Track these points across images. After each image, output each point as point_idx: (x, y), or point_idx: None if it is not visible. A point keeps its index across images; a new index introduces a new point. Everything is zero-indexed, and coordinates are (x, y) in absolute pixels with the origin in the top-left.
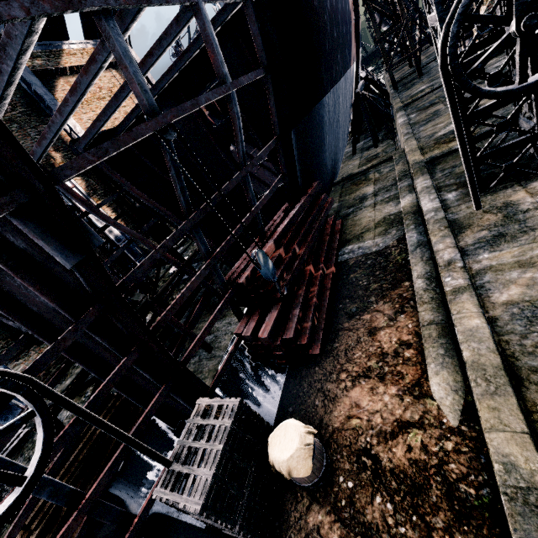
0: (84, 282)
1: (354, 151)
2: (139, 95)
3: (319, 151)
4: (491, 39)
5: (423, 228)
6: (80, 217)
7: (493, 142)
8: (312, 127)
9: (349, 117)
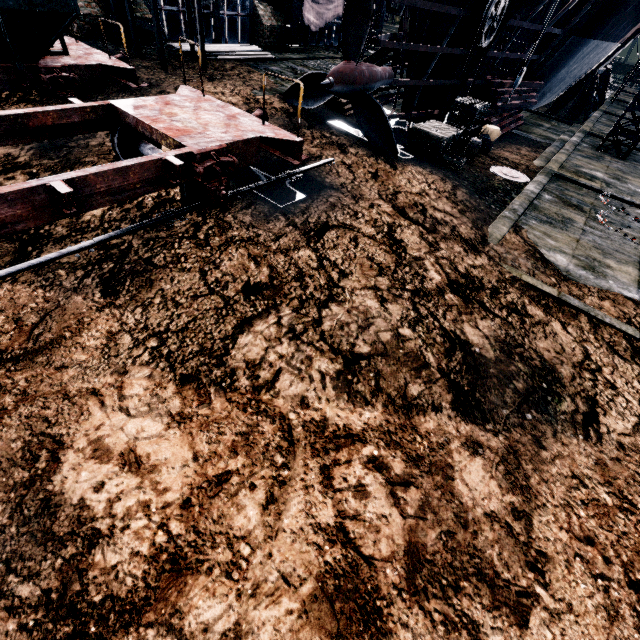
0: (507, 5)
1: None
2: None
3: (556, 71)
4: None
5: (563, 145)
6: None
7: (621, 147)
8: (573, 49)
9: (573, 81)
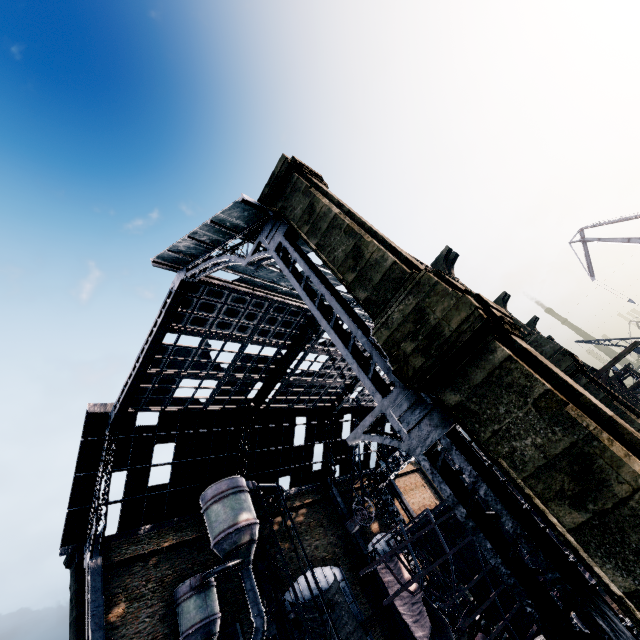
0: None
1: None
2: None
3: None
4: None
5: None
6: None
7: None
8: None
9: None
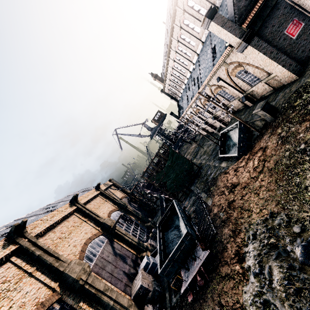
0: None
1: None
2: None
3: None
4: None
5: None
6: None
7: None
8: None
9: None
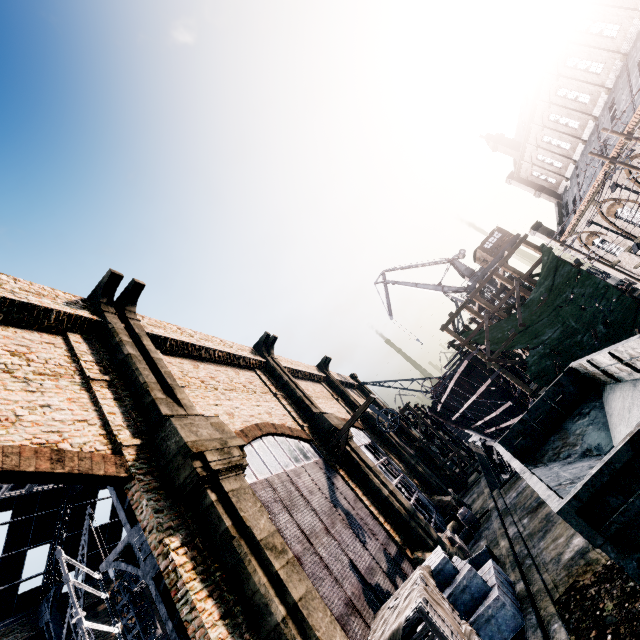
0: None
1: None
2: None
3: None
4: None
5: None
6: None
7: None
8: None
9: None
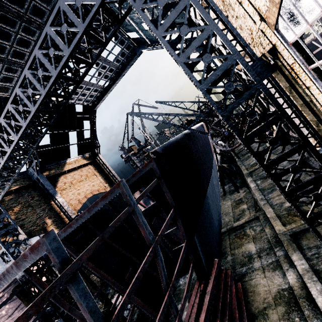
0: None
1: (224, 193)
2: (88, 318)
3: (211, 226)
4: (316, 188)
5: None
6: (44, 308)
7: None
8: (204, 217)
9: (218, 180)
